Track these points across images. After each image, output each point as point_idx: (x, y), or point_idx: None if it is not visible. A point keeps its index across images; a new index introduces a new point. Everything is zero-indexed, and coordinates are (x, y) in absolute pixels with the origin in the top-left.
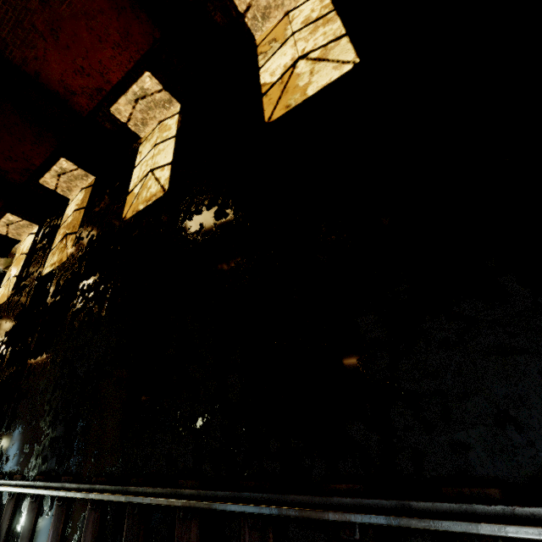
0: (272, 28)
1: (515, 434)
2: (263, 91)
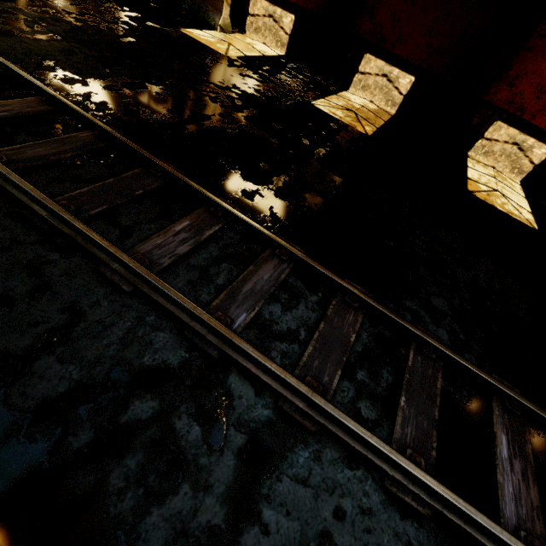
0: None
1: None
2: None
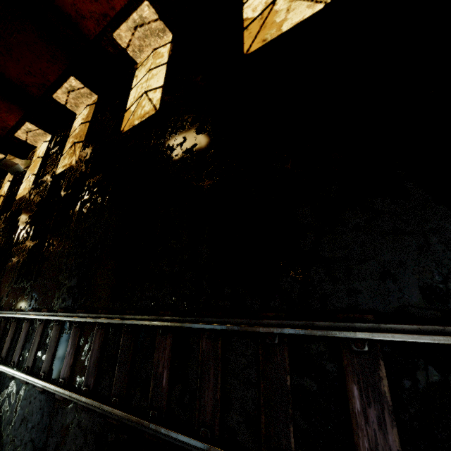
0: None
1: (391, 284)
2: (245, 25)
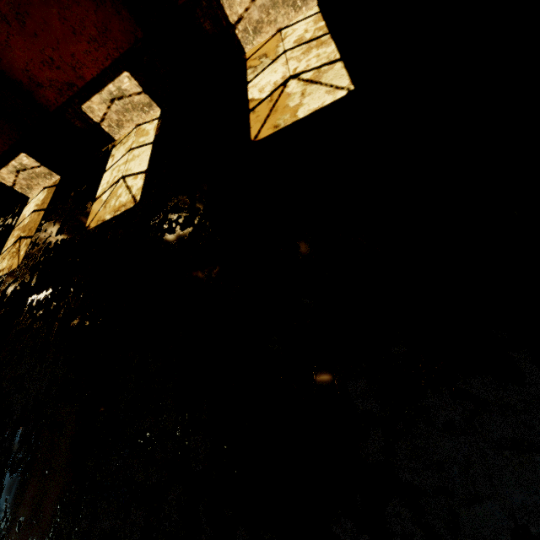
0: (263, 43)
1: None
2: (251, 106)
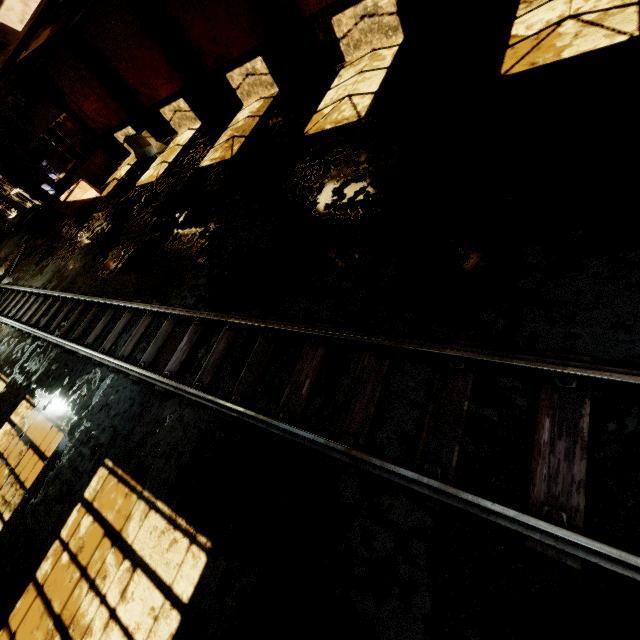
0: None
1: (623, 335)
2: (511, 42)
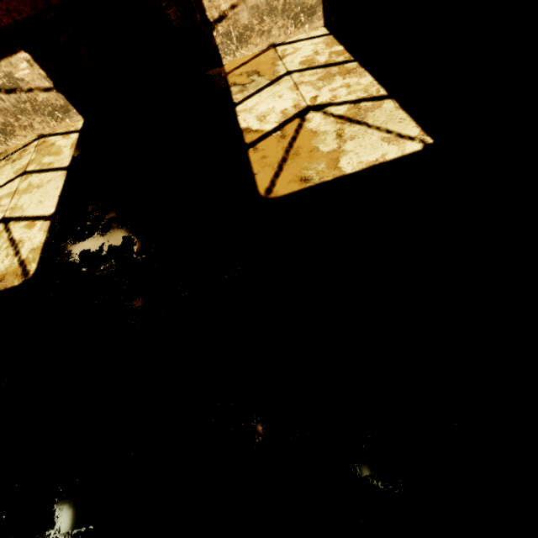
0: (250, 57)
1: None
2: (248, 139)
